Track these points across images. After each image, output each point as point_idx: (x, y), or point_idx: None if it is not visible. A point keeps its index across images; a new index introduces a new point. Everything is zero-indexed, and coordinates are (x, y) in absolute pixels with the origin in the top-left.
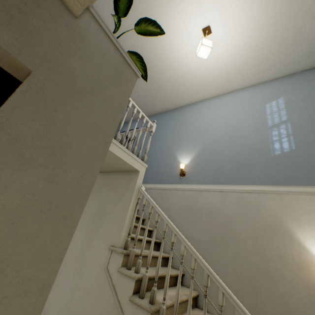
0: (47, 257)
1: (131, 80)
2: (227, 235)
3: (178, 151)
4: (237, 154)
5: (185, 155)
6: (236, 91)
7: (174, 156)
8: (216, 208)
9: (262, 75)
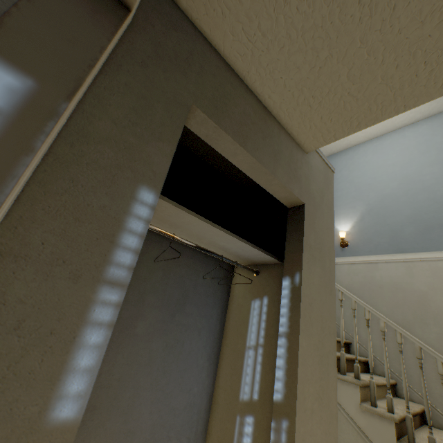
0: (330, 315)
1: (331, 178)
2: (423, 314)
3: None
4: (420, 213)
5: (343, 220)
6: (403, 128)
7: None
8: (401, 283)
9: (441, 103)
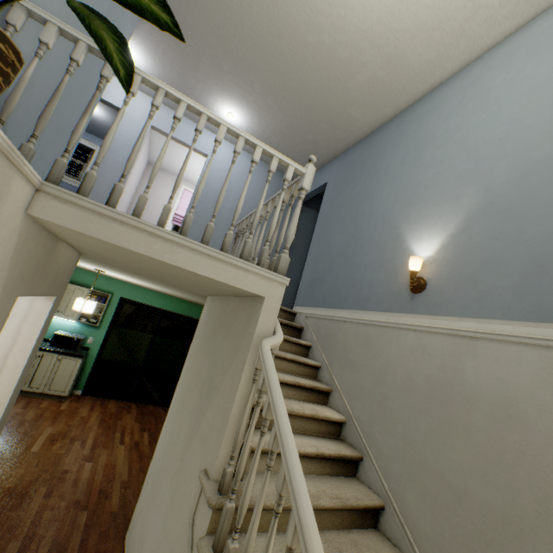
0: None
1: None
2: None
3: (408, 224)
4: None
5: (427, 231)
6: None
7: (397, 237)
8: (525, 405)
9: None
